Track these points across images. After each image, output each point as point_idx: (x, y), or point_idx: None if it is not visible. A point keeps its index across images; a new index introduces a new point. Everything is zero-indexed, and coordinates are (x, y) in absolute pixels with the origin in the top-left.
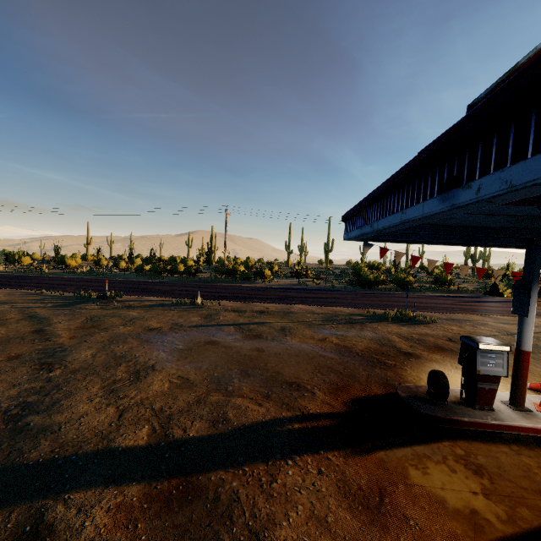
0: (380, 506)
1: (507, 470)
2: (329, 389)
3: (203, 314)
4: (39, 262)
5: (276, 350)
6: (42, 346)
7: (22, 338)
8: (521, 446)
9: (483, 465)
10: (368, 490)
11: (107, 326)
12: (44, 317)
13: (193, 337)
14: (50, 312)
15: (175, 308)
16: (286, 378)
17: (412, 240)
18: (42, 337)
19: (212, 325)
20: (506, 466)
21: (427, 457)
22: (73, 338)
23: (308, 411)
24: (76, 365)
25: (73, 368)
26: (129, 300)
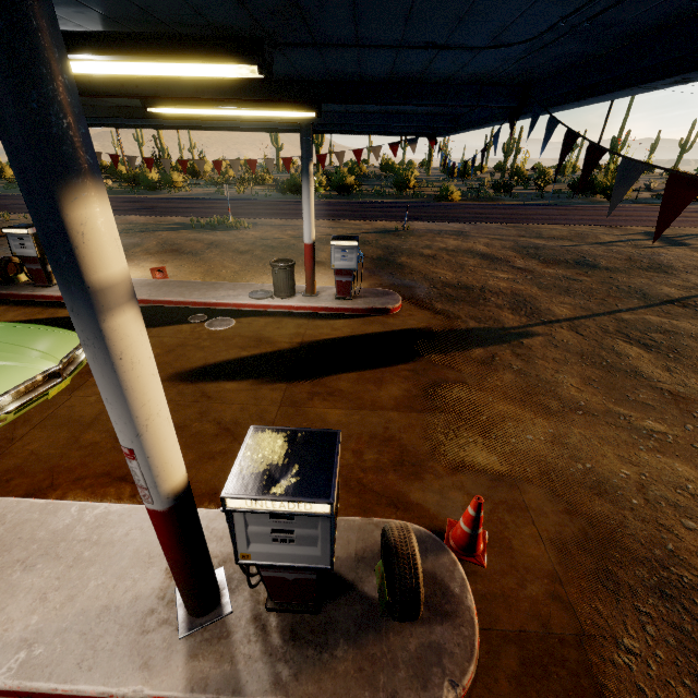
0: None
1: None
2: None
3: None
4: None
5: None
6: None
7: None
8: (22, 307)
9: None
10: None
11: None
12: None
13: None
14: None
15: None
16: None
17: None
18: None
19: None
20: None
21: None
22: None
23: None
24: None
25: None
26: None
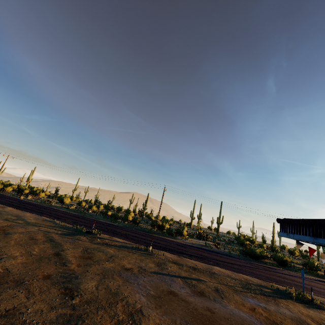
0: None
1: None
2: None
3: (155, 261)
4: (47, 196)
5: (223, 313)
6: (62, 269)
7: (49, 259)
8: None
9: None
10: None
11: (98, 259)
12: (58, 242)
13: (157, 284)
14: (61, 238)
15: (135, 251)
16: None
17: None
18: (61, 261)
19: (165, 273)
20: None
21: None
22: (79, 266)
23: None
24: (88, 295)
25: (86, 298)
26: (105, 238)
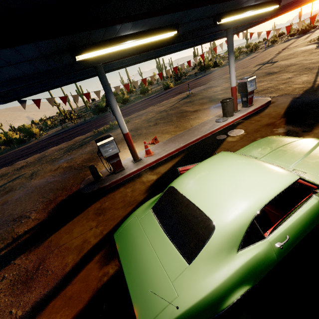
0: (34, 275)
1: (116, 202)
2: (43, 207)
3: None
4: None
5: (18, 196)
6: None
7: None
8: (130, 183)
9: (106, 207)
10: (29, 270)
11: None
12: None
13: None
14: None
15: None
16: (15, 216)
17: (53, 86)
18: None
19: None
20: (117, 200)
21: (78, 221)
22: None
23: (18, 234)
24: None
25: None
26: None
